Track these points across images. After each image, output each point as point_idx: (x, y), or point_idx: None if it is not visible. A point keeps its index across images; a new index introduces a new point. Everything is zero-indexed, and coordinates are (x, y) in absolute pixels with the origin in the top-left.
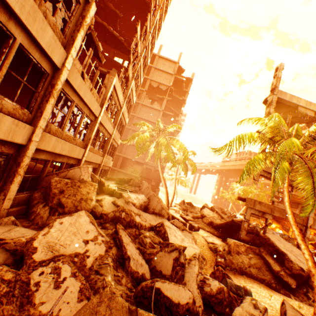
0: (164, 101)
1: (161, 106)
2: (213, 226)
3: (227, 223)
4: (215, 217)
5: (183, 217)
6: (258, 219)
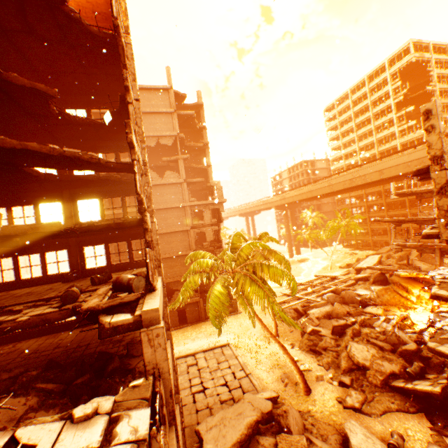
0: (179, 164)
1: (178, 174)
2: (391, 387)
3: (428, 394)
4: (375, 355)
5: (352, 407)
6: (391, 287)
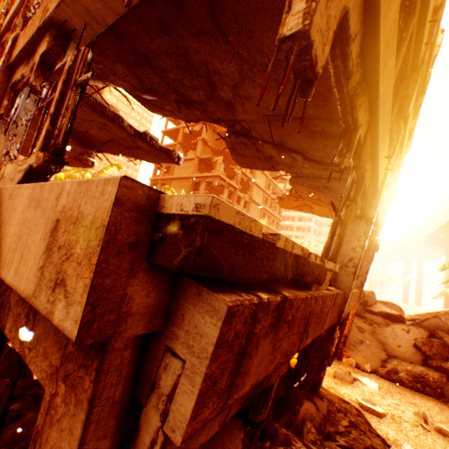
0: (198, 144)
1: (195, 152)
2: None
3: None
4: None
5: None
6: None
